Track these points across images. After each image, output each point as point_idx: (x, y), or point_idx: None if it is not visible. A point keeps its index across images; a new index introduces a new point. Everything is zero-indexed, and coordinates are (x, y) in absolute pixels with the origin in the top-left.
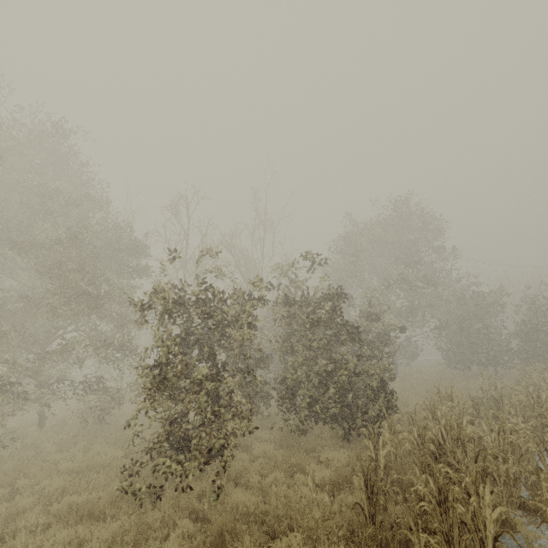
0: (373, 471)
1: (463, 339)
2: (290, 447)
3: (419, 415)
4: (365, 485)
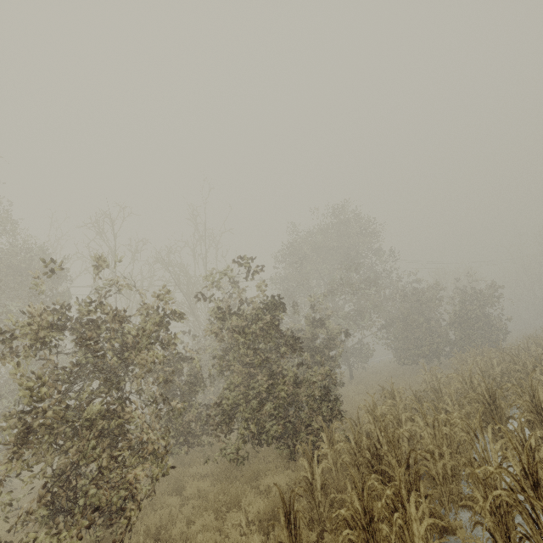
0: (310, 494)
1: (408, 335)
2: (232, 479)
3: (362, 419)
4: (286, 518)
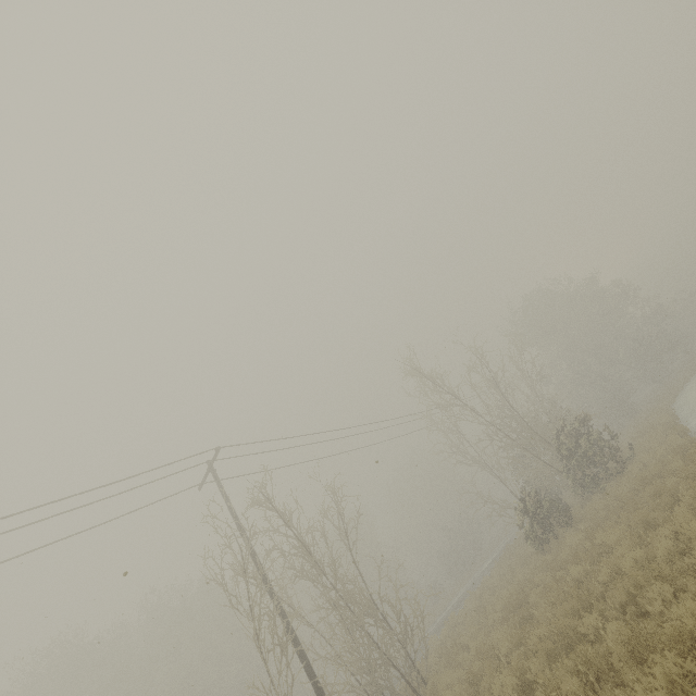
0: None
1: None
2: None
3: None
4: None
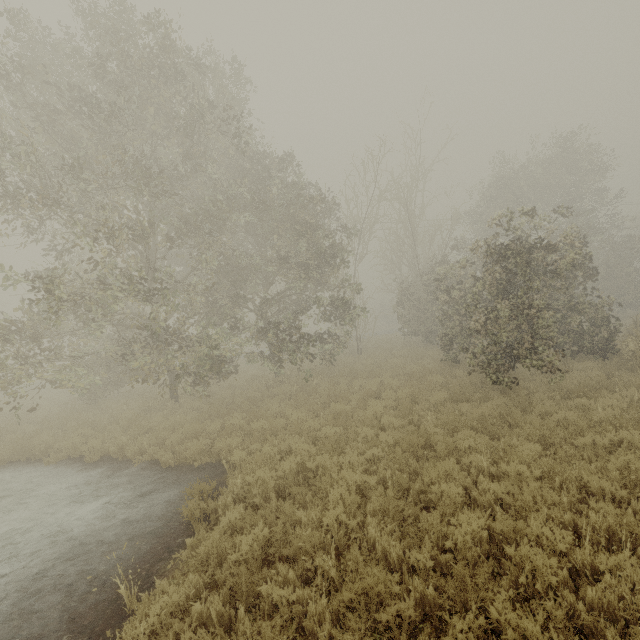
0: None
1: (608, 284)
2: None
3: None
4: None
